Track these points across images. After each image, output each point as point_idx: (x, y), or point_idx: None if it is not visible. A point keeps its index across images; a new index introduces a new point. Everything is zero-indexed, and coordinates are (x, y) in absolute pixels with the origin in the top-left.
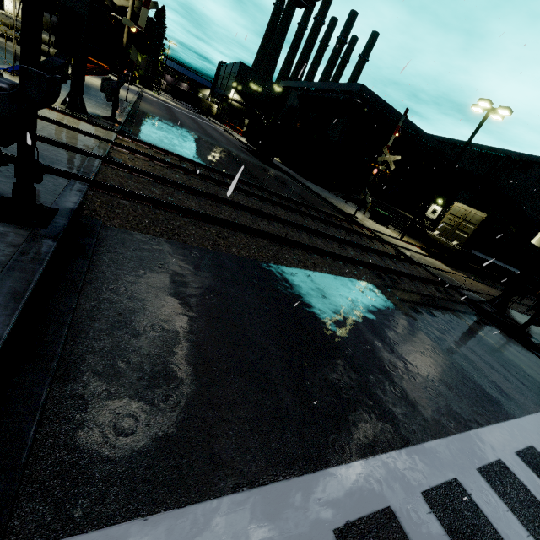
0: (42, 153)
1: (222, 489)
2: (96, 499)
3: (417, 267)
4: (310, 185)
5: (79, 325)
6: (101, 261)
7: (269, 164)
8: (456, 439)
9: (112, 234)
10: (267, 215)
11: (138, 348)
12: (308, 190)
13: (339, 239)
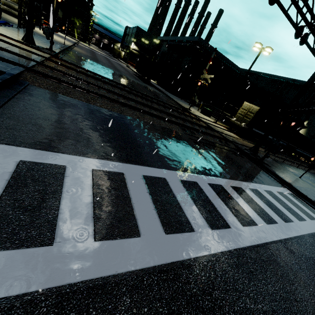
0: (4, 55)
1: (50, 151)
2: (0, 139)
3: (215, 132)
4: (169, 94)
5: (7, 107)
6: (24, 94)
7: (148, 83)
8: (177, 172)
9: (33, 88)
10: (126, 97)
11: (31, 117)
12: (167, 96)
13: (168, 113)
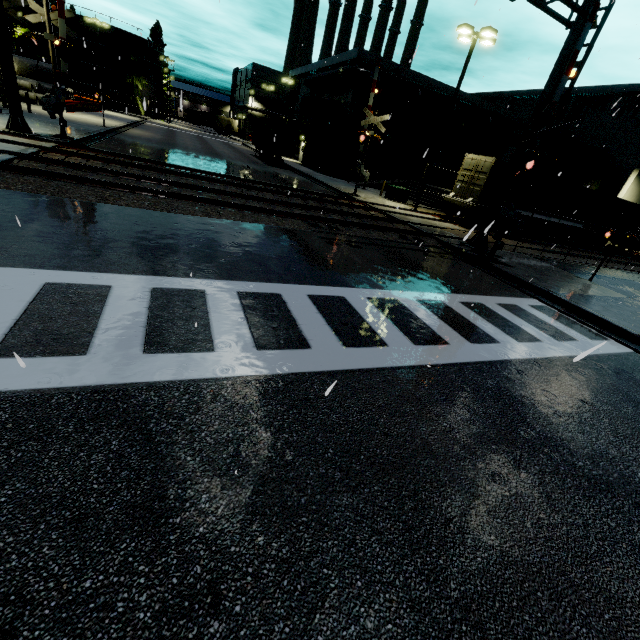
0: None
1: None
2: None
3: (399, 225)
4: (321, 177)
5: None
6: None
7: (280, 165)
8: (240, 282)
9: None
10: (196, 188)
11: None
12: (313, 181)
13: (288, 203)
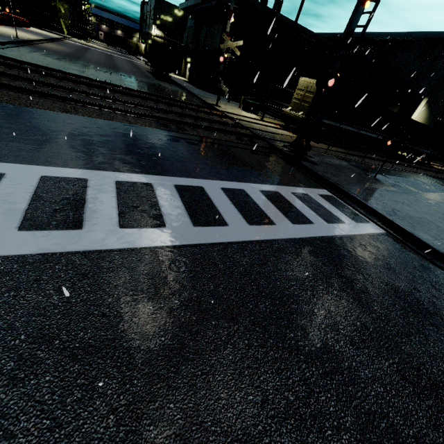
0: None
1: None
2: None
3: (242, 129)
4: (197, 91)
5: None
6: None
7: (167, 81)
8: (52, 168)
9: None
10: (67, 89)
11: None
12: (189, 93)
13: (149, 107)
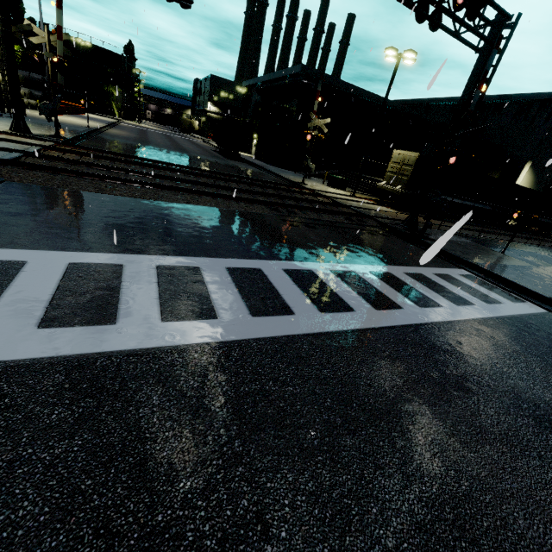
0: None
1: (9, 248)
2: None
3: (343, 208)
4: (272, 168)
5: None
6: None
7: (237, 159)
8: (226, 259)
9: (10, 185)
10: (175, 179)
11: None
12: (267, 172)
13: (251, 191)
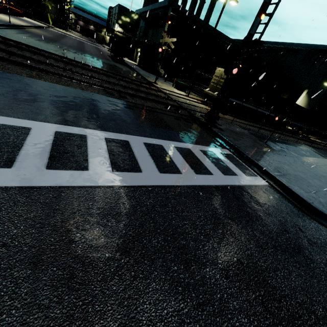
0: None
1: None
2: None
3: (171, 101)
4: (142, 72)
5: None
6: None
7: (122, 63)
8: (3, 117)
9: None
10: (37, 60)
11: None
12: (136, 73)
13: (101, 79)
